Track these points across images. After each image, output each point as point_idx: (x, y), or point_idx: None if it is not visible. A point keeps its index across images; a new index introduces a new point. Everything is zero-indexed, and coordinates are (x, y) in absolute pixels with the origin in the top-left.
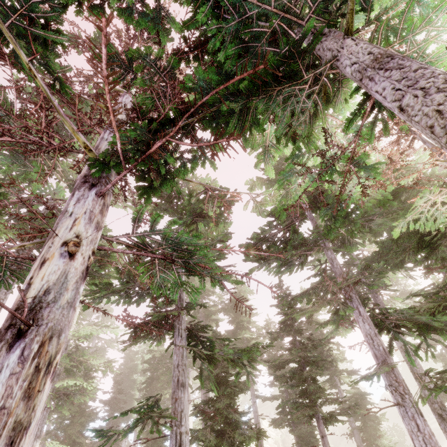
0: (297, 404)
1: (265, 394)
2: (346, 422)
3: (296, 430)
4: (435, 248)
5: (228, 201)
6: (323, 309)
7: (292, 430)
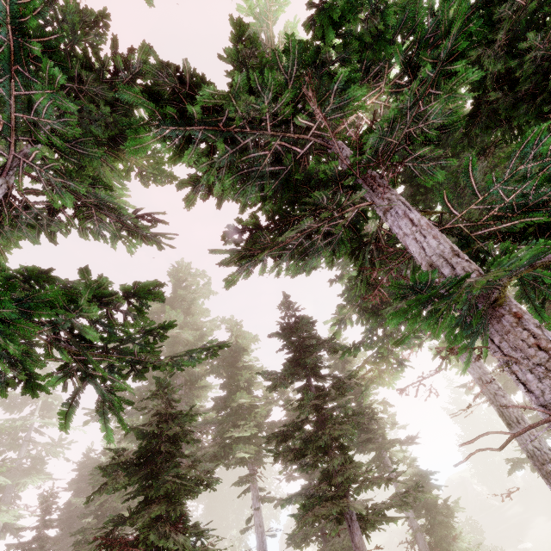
0: (314, 498)
1: (275, 493)
2: (404, 523)
3: (327, 548)
4: (547, 118)
5: (135, 72)
6: (361, 356)
7: (321, 549)
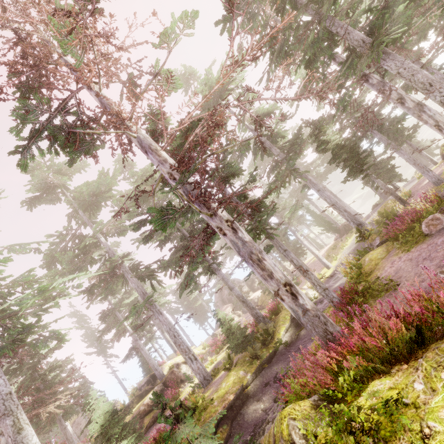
0: None
1: None
2: None
3: None
4: None
5: None
6: None
7: None
